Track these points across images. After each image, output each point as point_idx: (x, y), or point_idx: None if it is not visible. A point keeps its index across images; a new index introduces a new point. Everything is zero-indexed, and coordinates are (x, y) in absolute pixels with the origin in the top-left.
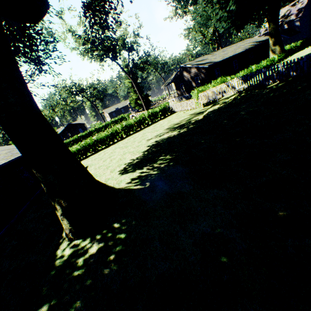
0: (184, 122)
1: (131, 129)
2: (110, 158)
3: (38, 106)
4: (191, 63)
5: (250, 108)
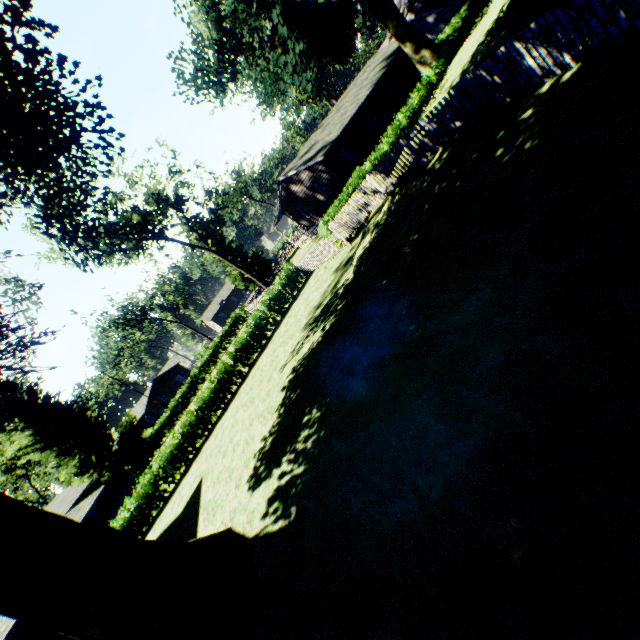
0: (329, 298)
1: (250, 350)
2: (232, 444)
3: (14, 501)
4: (293, 166)
5: (415, 233)
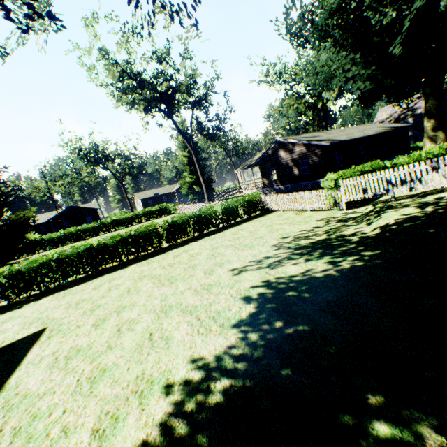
0: (325, 237)
1: (183, 231)
2: (118, 317)
3: None
4: (295, 138)
5: None
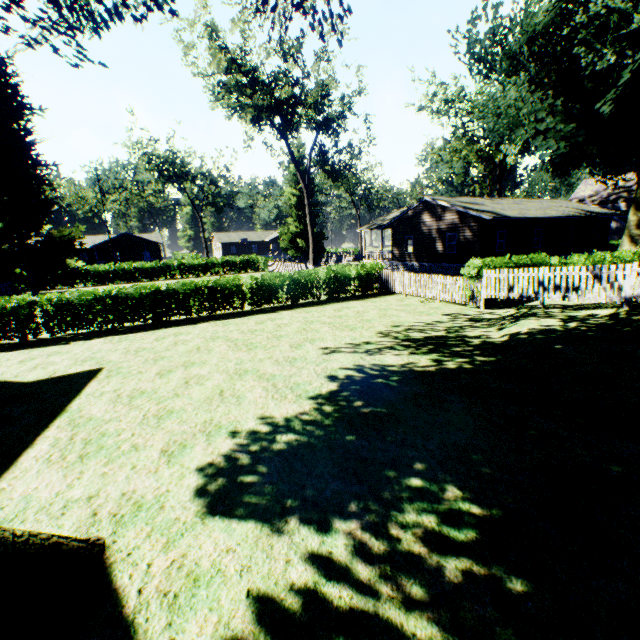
0: (443, 333)
1: (274, 295)
2: (186, 371)
3: None
4: (448, 200)
5: None
